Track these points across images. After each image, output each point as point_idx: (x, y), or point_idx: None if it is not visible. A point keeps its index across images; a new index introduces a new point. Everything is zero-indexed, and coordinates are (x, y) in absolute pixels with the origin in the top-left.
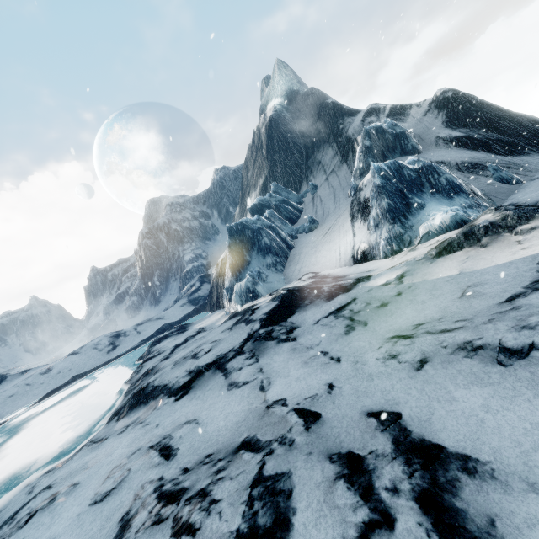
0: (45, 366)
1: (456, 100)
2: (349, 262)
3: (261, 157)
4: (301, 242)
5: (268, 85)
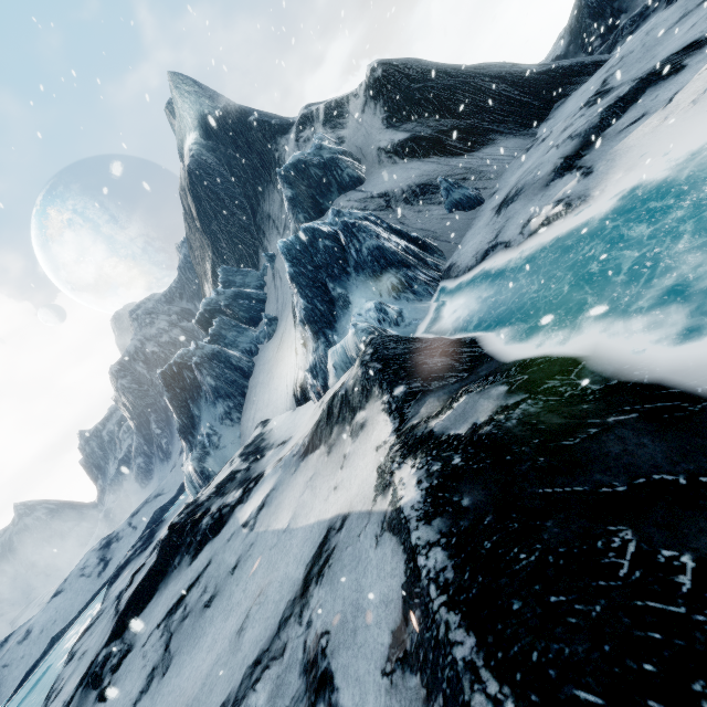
0: (26, 626)
1: (389, 80)
2: (292, 403)
3: (197, 232)
4: (259, 361)
5: (175, 115)
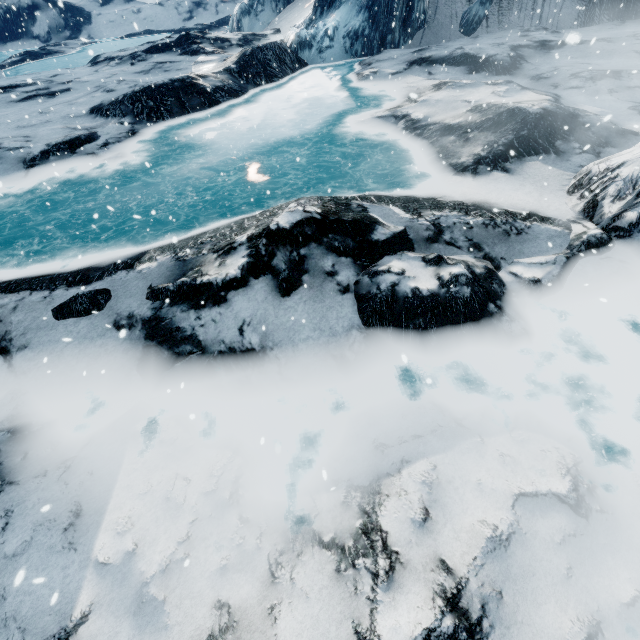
0: (139, 6)
1: None
2: None
3: None
4: None
5: None
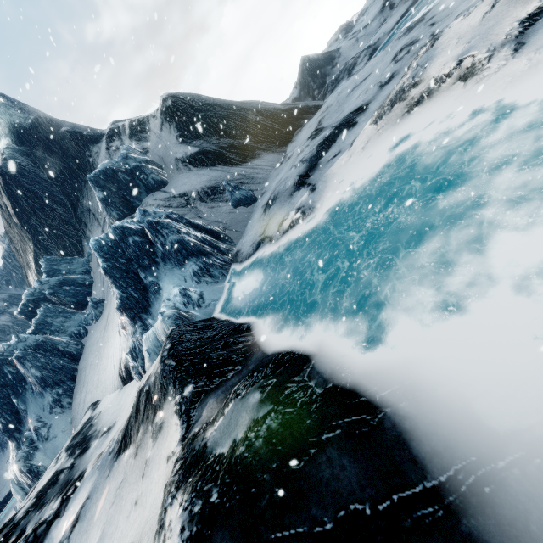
0: None
1: (178, 108)
2: (119, 382)
3: (16, 227)
4: (88, 342)
5: None
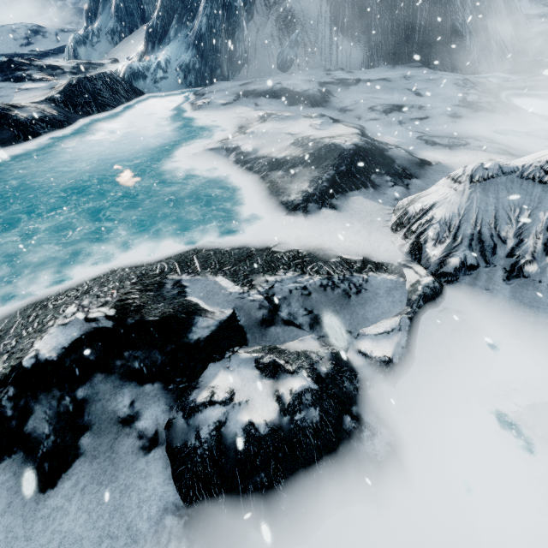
0: None
1: None
2: None
3: None
4: None
5: None
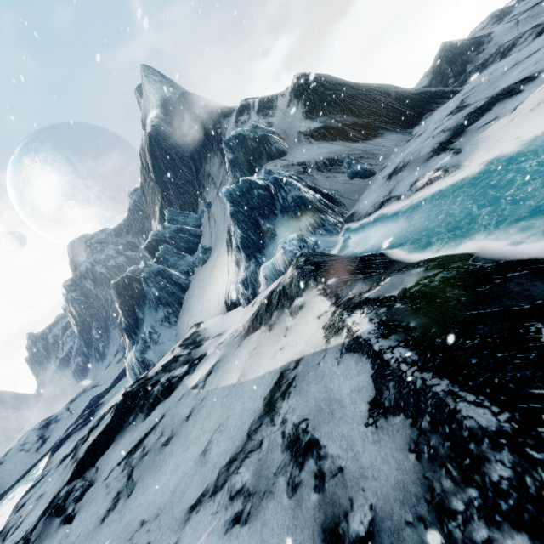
0: None
1: (309, 86)
2: (224, 309)
3: (151, 182)
4: (195, 279)
5: (142, 95)
